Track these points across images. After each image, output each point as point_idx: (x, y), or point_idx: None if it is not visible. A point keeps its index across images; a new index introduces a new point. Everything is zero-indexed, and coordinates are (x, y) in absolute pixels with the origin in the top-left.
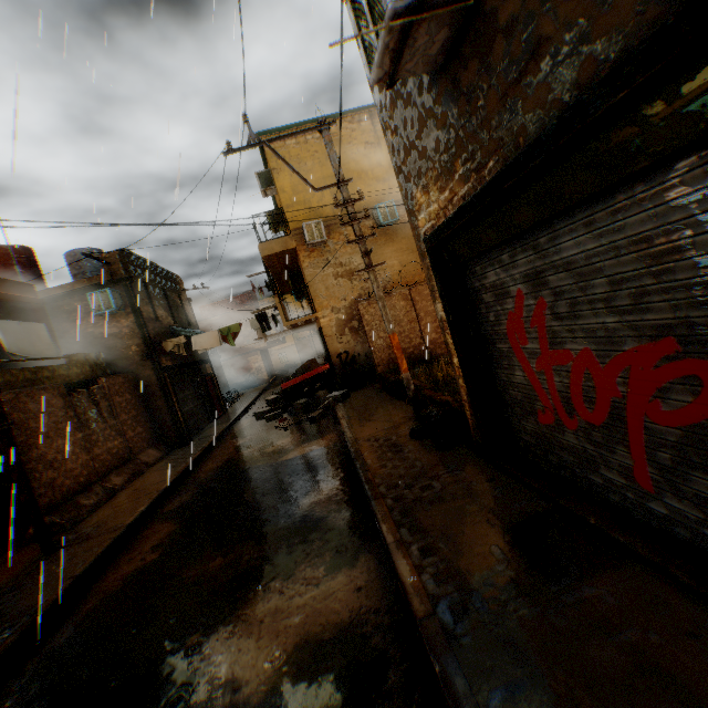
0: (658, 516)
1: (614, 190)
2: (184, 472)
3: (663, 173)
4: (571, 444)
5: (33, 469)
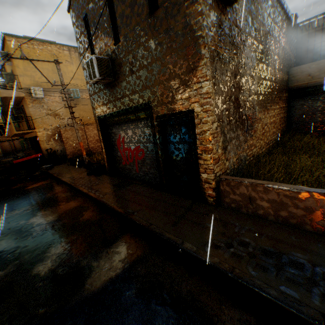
0: (139, 177)
1: (133, 121)
2: None
3: (138, 121)
4: (128, 167)
5: None
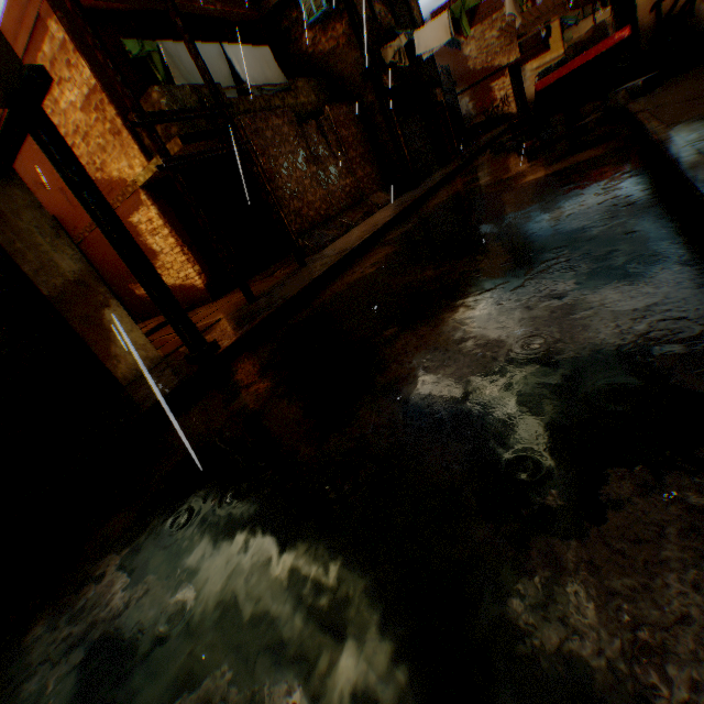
0: None
1: None
2: (407, 209)
3: None
4: None
5: (280, 197)
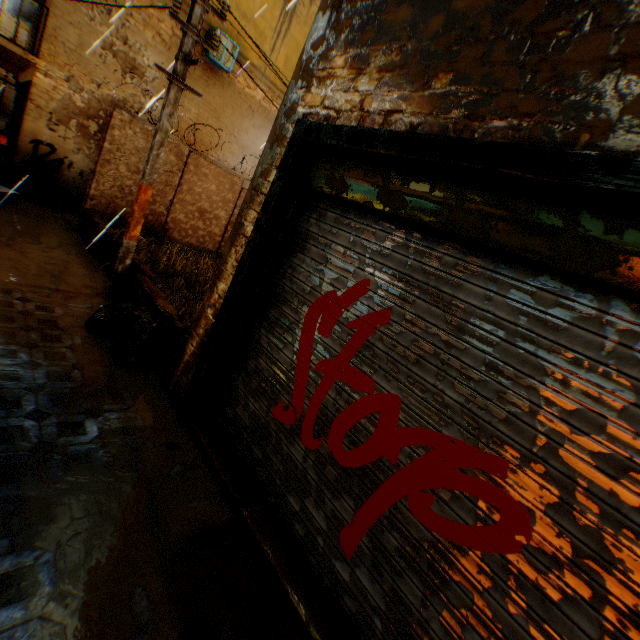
0: (338, 575)
1: (589, 289)
2: None
3: None
4: (294, 457)
5: None
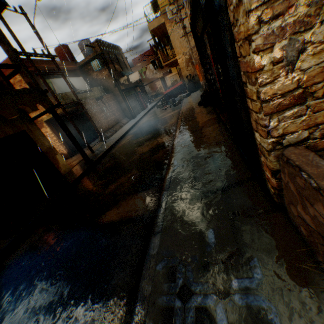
0: None
1: None
2: (134, 125)
3: None
4: None
5: (94, 123)
